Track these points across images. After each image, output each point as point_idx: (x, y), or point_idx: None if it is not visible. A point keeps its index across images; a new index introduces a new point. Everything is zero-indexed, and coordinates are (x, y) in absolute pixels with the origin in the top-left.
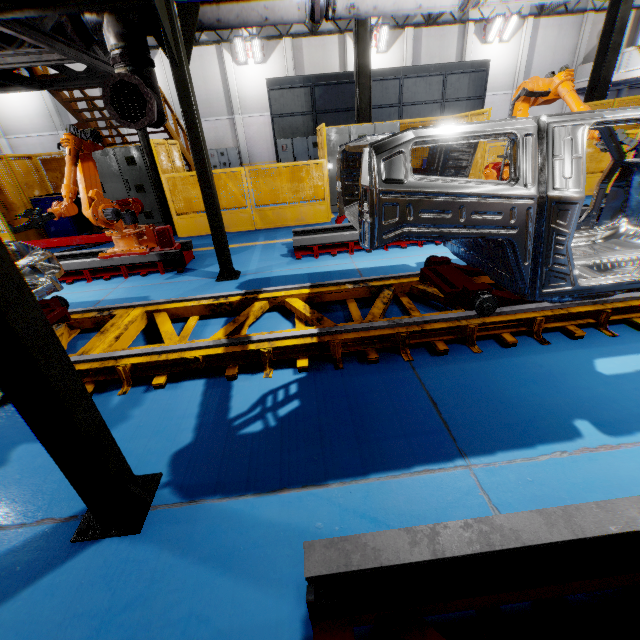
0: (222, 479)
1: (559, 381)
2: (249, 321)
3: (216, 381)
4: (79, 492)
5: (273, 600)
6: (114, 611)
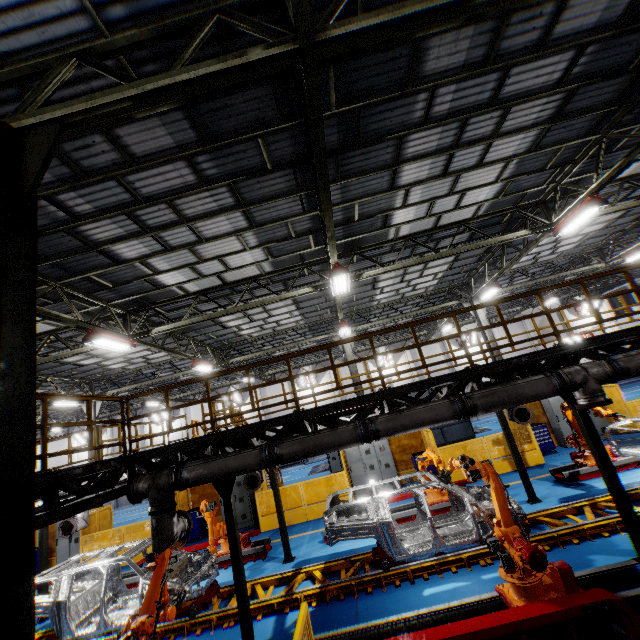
0: None
1: (405, 599)
2: (296, 585)
3: (280, 614)
4: None
5: None
6: None
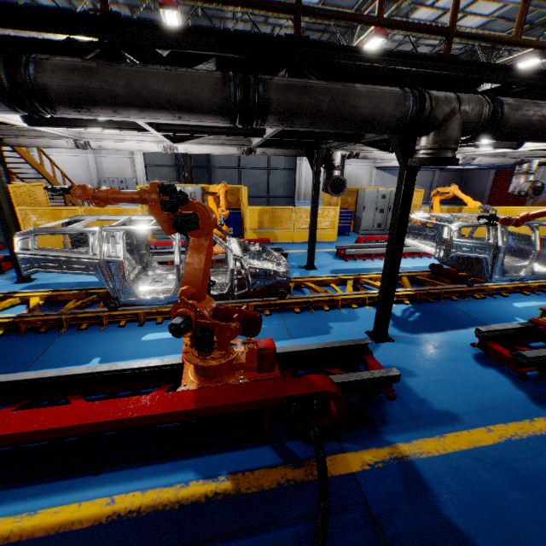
0: None
1: (117, 342)
2: None
3: None
4: None
5: None
6: None
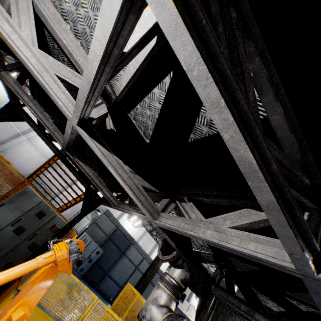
0: None
1: None
2: None
3: None
4: None
5: None
6: None
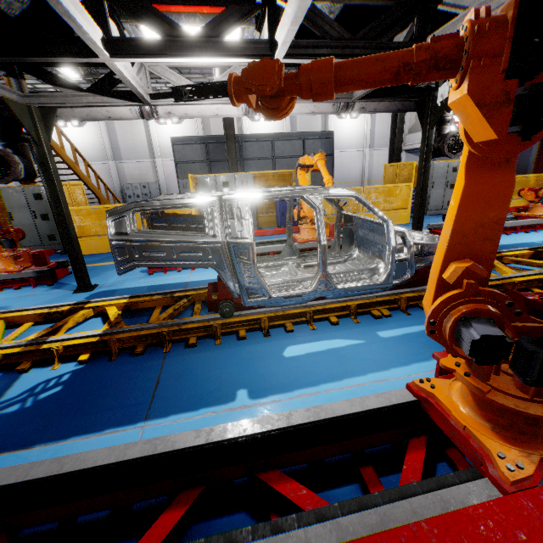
0: None
1: (253, 363)
2: (68, 325)
3: (10, 374)
4: None
5: None
6: None
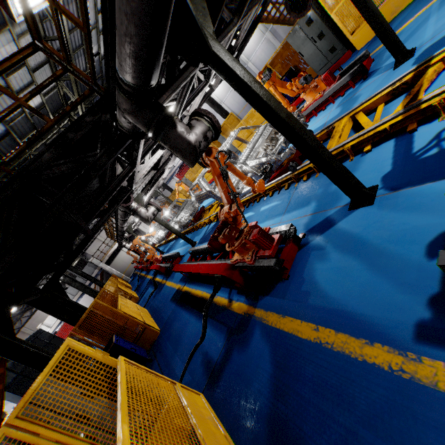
0: (410, 180)
1: None
2: (422, 88)
3: (401, 137)
4: (344, 193)
5: (441, 216)
6: (369, 225)
